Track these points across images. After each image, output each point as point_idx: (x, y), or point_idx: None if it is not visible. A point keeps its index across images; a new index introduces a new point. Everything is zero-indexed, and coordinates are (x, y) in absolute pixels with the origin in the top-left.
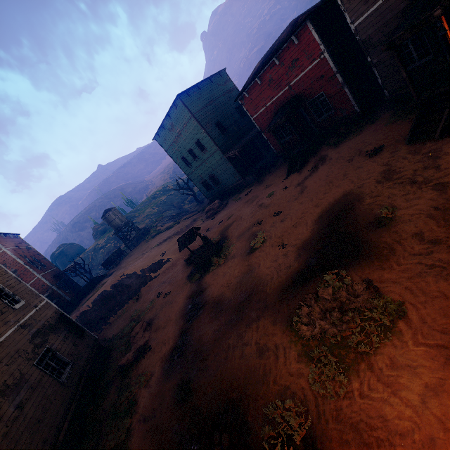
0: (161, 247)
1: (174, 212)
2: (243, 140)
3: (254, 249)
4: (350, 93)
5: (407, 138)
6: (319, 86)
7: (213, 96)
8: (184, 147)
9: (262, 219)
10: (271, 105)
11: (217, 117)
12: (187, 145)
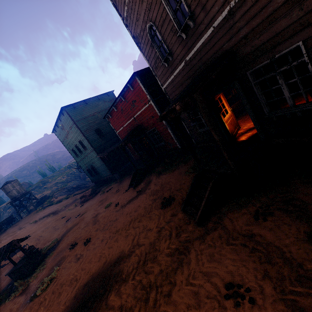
0: (34, 225)
1: (75, 183)
2: (115, 145)
3: (35, 295)
4: (172, 133)
5: (182, 206)
6: (152, 122)
7: (98, 109)
8: (72, 142)
9: (79, 240)
10: (126, 127)
11: (98, 124)
12: (74, 141)
